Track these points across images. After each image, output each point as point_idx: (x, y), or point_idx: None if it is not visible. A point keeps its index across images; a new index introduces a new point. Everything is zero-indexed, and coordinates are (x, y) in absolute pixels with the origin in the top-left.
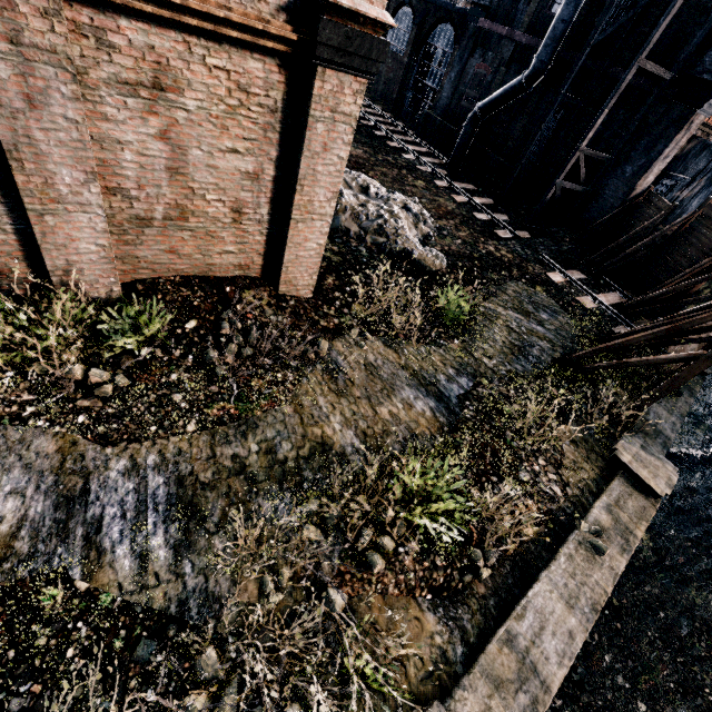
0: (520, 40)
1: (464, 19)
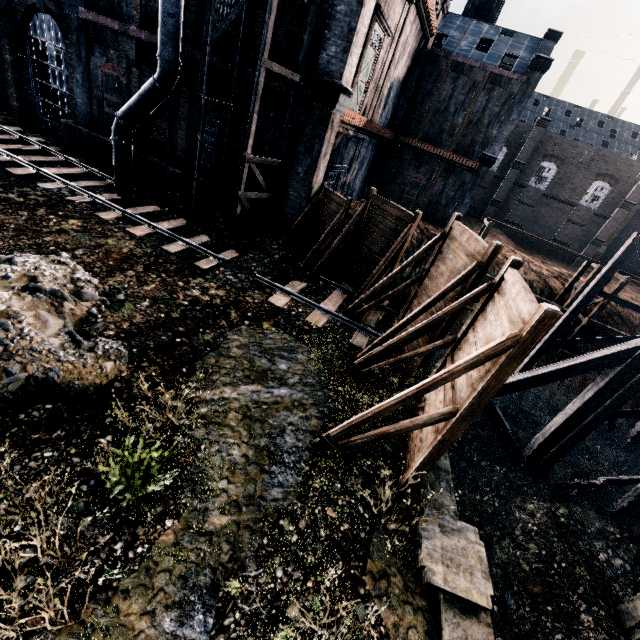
0: (138, 37)
1: (63, 8)
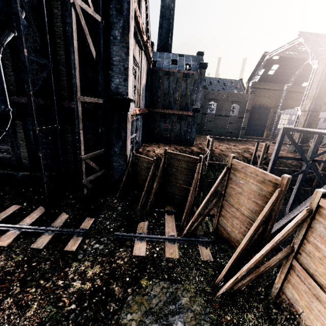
0: None
1: None
